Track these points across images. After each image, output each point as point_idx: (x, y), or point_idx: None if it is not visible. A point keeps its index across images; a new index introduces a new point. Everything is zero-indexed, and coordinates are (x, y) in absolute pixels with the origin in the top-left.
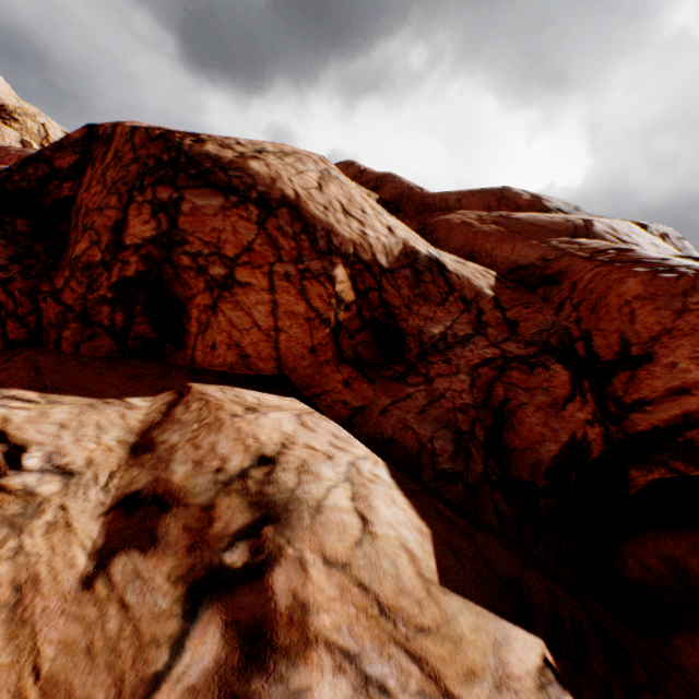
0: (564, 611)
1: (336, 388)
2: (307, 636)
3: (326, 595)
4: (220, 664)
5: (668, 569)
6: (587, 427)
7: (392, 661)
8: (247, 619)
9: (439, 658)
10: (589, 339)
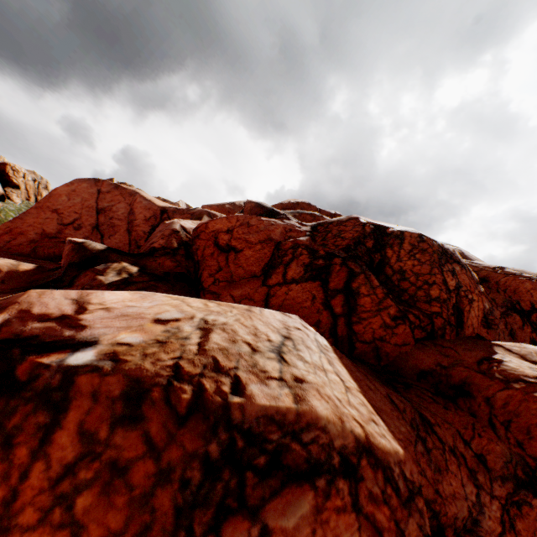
0: None
1: (485, 335)
2: None
3: None
4: None
5: None
6: (531, 334)
7: None
8: None
9: None
10: (518, 303)
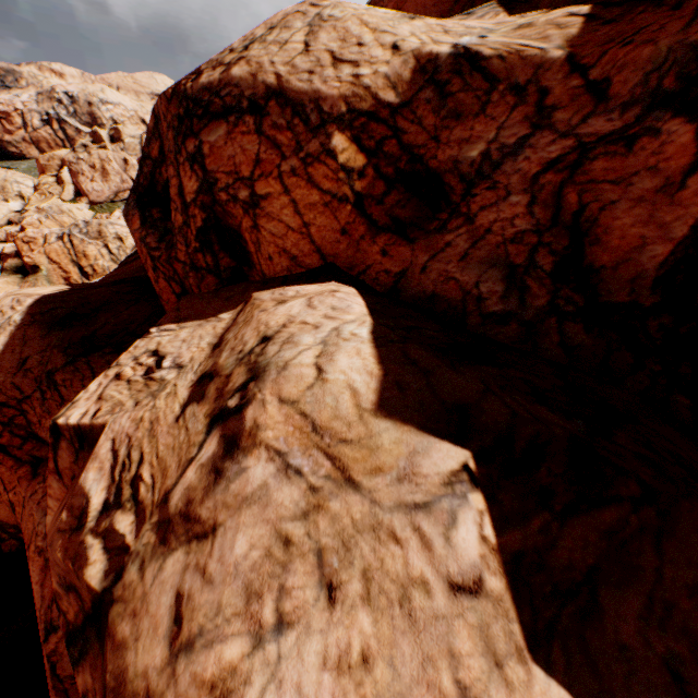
0: (526, 431)
1: (376, 260)
2: (256, 442)
3: (274, 421)
4: (214, 454)
5: None
6: None
7: (311, 458)
8: (230, 434)
9: (352, 459)
10: None
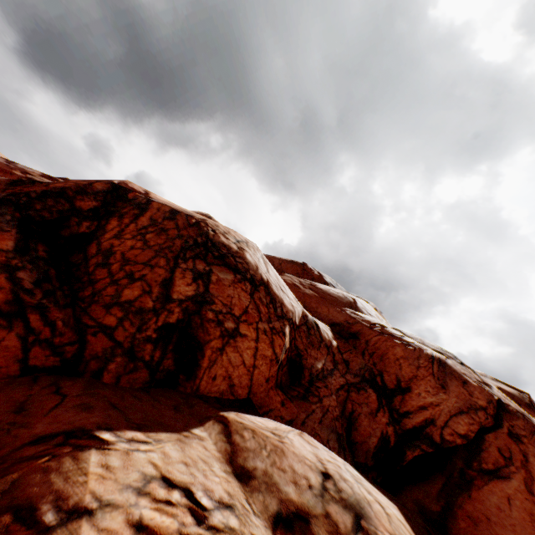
0: None
1: (277, 406)
2: None
3: None
4: None
5: (417, 507)
6: (387, 426)
7: None
8: None
9: None
10: (382, 375)
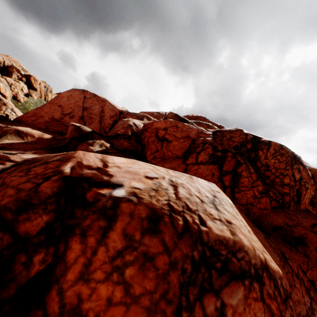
0: None
1: (310, 210)
2: None
3: None
4: None
5: None
6: None
7: None
8: None
9: None
10: None
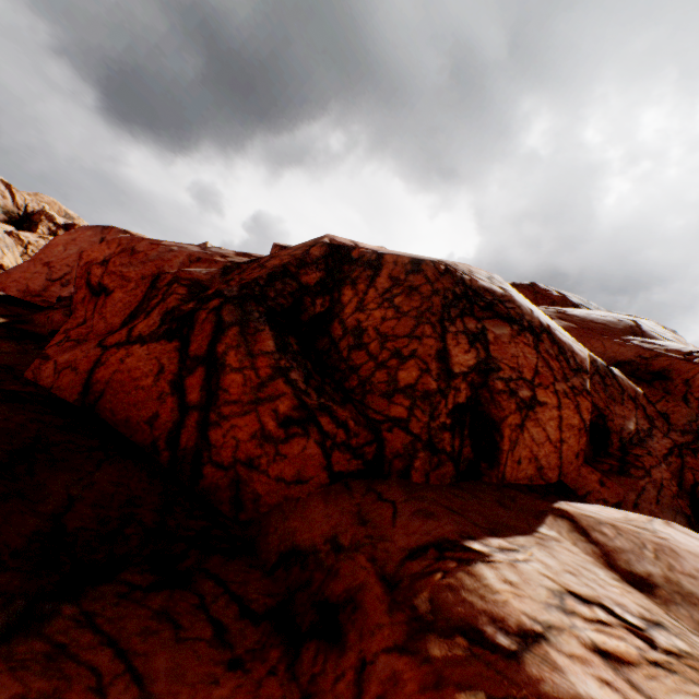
0: None
1: (595, 487)
2: None
3: None
4: None
5: None
6: None
7: None
8: None
9: None
10: None
